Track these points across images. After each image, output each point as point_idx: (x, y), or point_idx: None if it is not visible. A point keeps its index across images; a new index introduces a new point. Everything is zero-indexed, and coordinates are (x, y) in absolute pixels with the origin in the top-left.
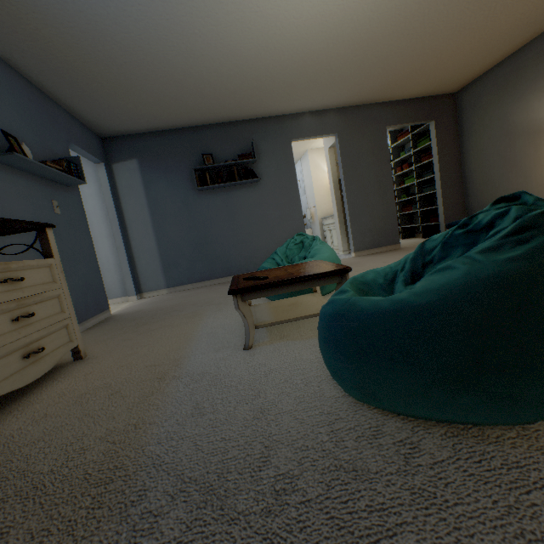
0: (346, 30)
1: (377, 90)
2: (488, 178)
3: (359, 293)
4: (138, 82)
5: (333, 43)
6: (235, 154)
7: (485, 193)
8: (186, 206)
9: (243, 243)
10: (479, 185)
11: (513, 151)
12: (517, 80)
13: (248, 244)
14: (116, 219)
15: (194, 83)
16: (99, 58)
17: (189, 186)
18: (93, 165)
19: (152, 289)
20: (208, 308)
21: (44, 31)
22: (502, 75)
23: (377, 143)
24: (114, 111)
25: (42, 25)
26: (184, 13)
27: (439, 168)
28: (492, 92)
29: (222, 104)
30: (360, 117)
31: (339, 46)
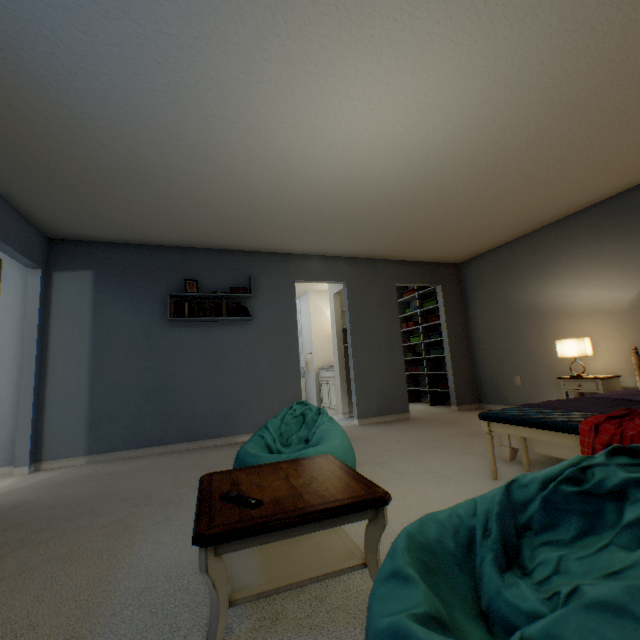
0: (368, 192)
1: (389, 248)
2: (495, 350)
3: (426, 575)
4: (121, 190)
5: (354, 200)
6: (226, 284)
7: (494, 365)
8: (148, 339)
9: (218, 395)
10: (487, 356)
11: (518, 328)
12: (514, 264)
13: (225, 397)
14: (35, 345)
15: (193, 205)
16: (75, 155)
17: (159, 314)
18: (25, 268)
19: (61, 455)
20: (147, 514)
21: (5, 111)
22: (501, 257)
23: (387, 298)
24: (78, 213)
25: (3, 105)
26: (199, 137)
27: (447, 332)
28: (493, 270)
29: (222, 231)
30: (371, 270)
31: (359, 204)
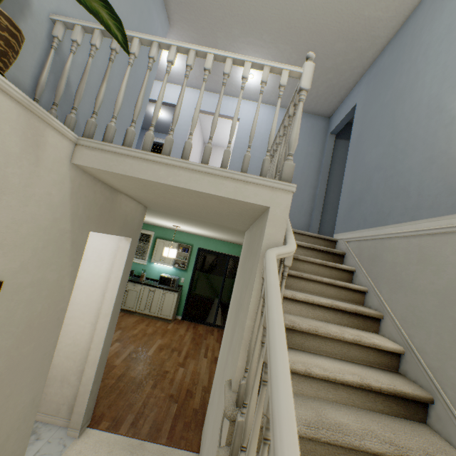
0: None
1: None
2: None
3: None
4: None
5: None
6: None
7: None
8: None
9: None
10: None
11: None
12: None
13: None
14: (326, 176)
15: None
16: None
17: None
18: (322, 134)
19: None
20: None
21: None
22: None
23: None
24: None
25: None
26: None
27: None
28: None
29: None
30: None
31: None
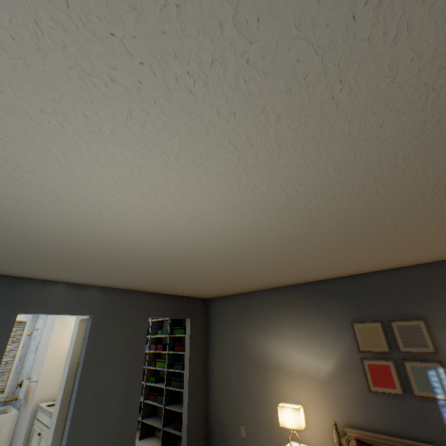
0: (123, 248)
1: (148, 285)
2: (227, 392)
3: None
4: None
5: (106, 251)
6: None
7: (225, 407)
8: None
9: None
10: (220, 396)
11: (247, 373)
12: (248, 313)
13: None
14: None
15: None
16: None
17: None
18: None
19: None
20: None
21: None
22: (239, 303)
23: (137, 333)
24: None
25: None
26: None
27: (189, 368)
28: (232, 312)
29: None
30: (126, 301)
31: (113, 254)
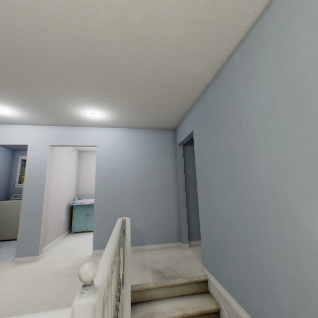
0: None
1: None
2: None
3: None
4: None
5: None
6: None
7: None
8: None
9: None
10: None
11: None
12: None
13: None
14: (184, 183)
15: None
16: None
17: None
18: (172, 145)
19: (196, 238)
20: None
21: None
22: None
23: None
24: None
25: None
26: None
27: None
28: None
29: None
30: None
31: None
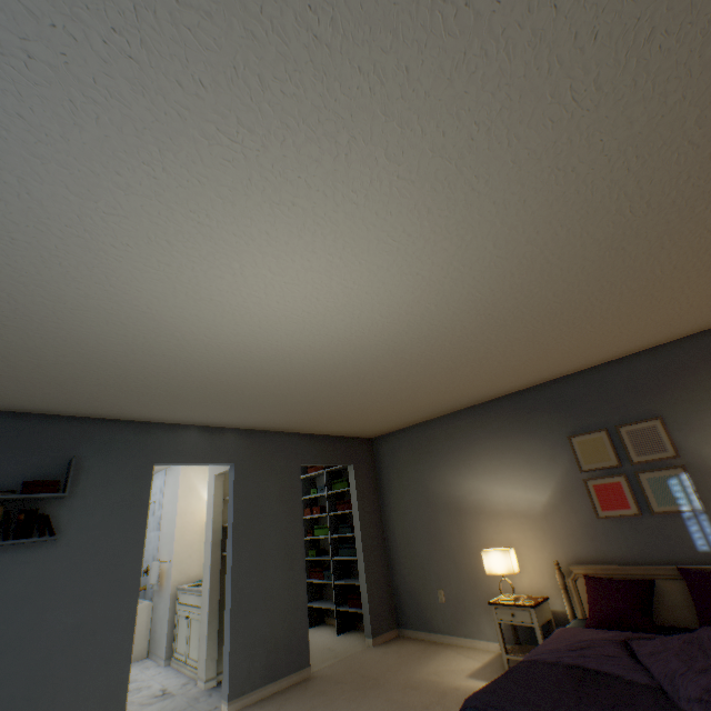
0: (274, 365)
1: (296, 421)
2: (415, 552)
3: None
4: None
5: (254, 372)
6: (20, 474)
7: (414, 572)
8: None
9: None
10: (406, 559)
11: (438, 525)
12: (430, 448)
13: None
14: None
15: None
16: None
17: None
18: None
19: None
20: None
21: None
22: (416, 438)
23: (289, 484)
24: None
25: None
26: None
27: (360, 527)
28: (409, 451)
29: (28, 390)
30: (270, 446)
31: (261, 376)
